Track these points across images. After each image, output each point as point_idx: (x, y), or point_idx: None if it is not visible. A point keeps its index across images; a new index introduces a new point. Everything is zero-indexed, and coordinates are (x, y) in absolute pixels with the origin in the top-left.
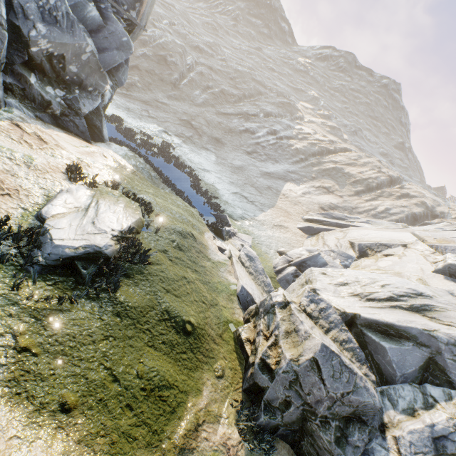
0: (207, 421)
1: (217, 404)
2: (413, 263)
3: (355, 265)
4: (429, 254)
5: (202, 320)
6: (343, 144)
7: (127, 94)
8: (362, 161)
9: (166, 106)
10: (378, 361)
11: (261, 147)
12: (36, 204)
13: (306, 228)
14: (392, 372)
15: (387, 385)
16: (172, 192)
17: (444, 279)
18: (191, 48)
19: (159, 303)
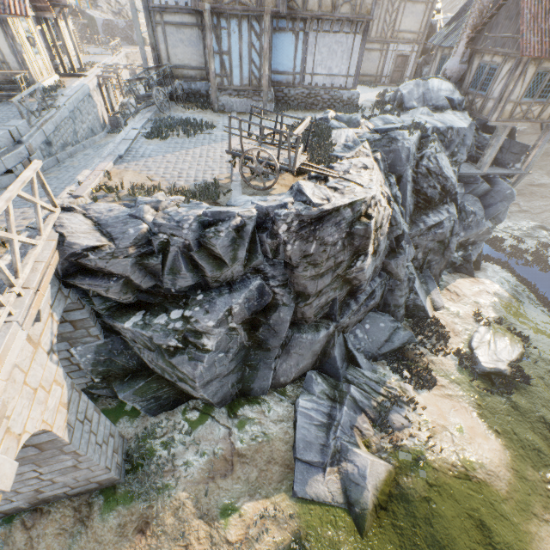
0: None
1: None
2: None
3: None
4: None
5: None
6: None
7: None
8: None
9: (544, 188)
10: None
11: None
12: (465, 339)
13: None
14: None
15: None
16: (548, 314)
17: None
18: None
19: (537, 411)
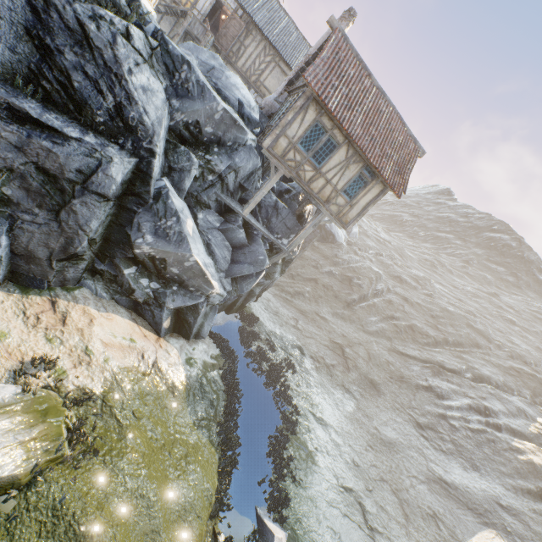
0: None
1: None
2: None
3: None
4: None
5: None
6: None
7: (289, 299)
8: None
9: (324, 321)
10: None
11: (448, 426)
12: None
13: None
14: None
15: None
16: (214, 437)
17: None
18: (390, 276)
19: None
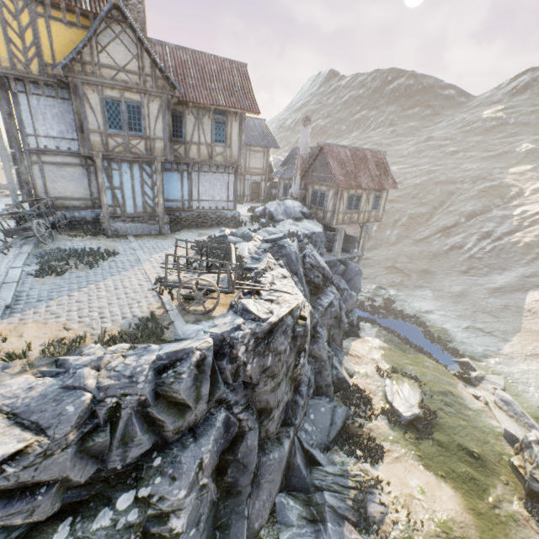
0: (504, 500)
1: (508, 496)
2: None
3: None
4: None
5: (482, 451)
6: None
7: None
8: None
9: (369, 260)
10: None
11: (477, 260)
12: (382, 396)
13: None
14: None
15: None
16: (415, 352)
17: None
18: None
19: (453, 441)
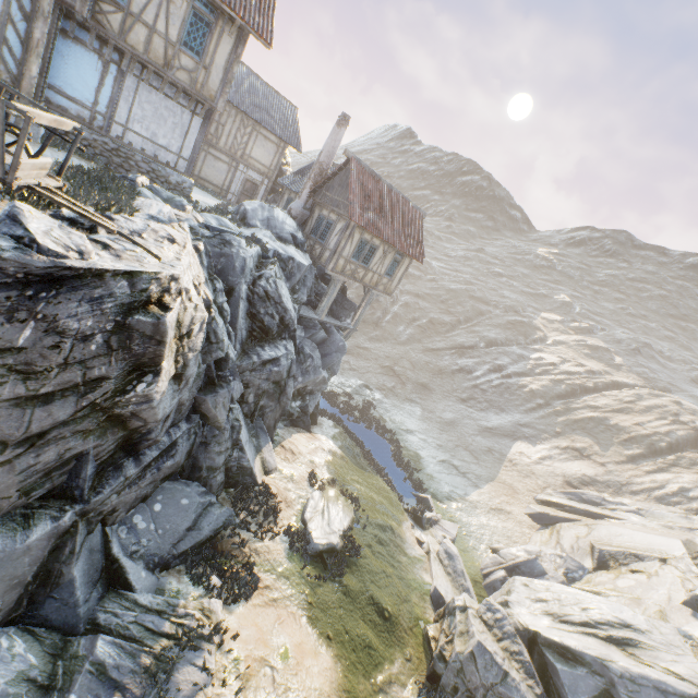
0: (397, 683)
1: (405, 676)
2: (662, 588)
3: (586, 579)
4: (691, 578)
5: (397, 611)
6: (610, 376)
7: None
8: (642, 404)
9: (367, 351)
10: (556, 684)
11: (481, 391)
12: (299, 510)
13: (537, 514)
14: (566, 696)
15: None
16: (373, 471)
17: (690, 615)
18: None
19: (367, 590)
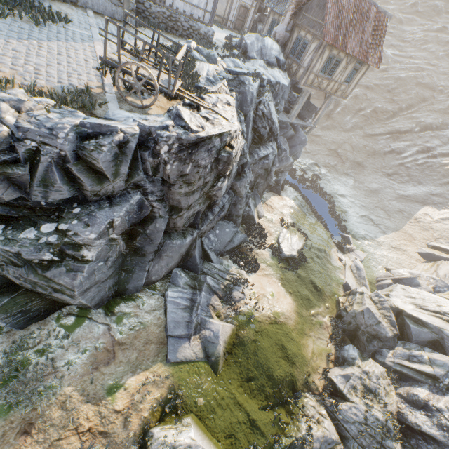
0: (320, 315)
1: (324, 313)
2: None
3: (448, 293)
4: None
5: (323, 288)
6: None
7: None
8: None
9: (319, 138)
10: (407, 332)
11: (405, 168)
12: (276, 237)
13: (425, 254)
14: (411, 337)
15: (406, 341)
16: (316, 219)
17: None
18: None
19: (309, 277)
